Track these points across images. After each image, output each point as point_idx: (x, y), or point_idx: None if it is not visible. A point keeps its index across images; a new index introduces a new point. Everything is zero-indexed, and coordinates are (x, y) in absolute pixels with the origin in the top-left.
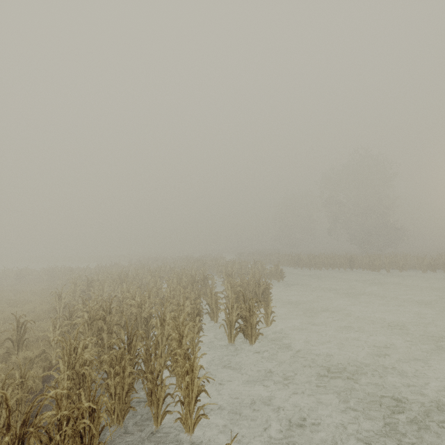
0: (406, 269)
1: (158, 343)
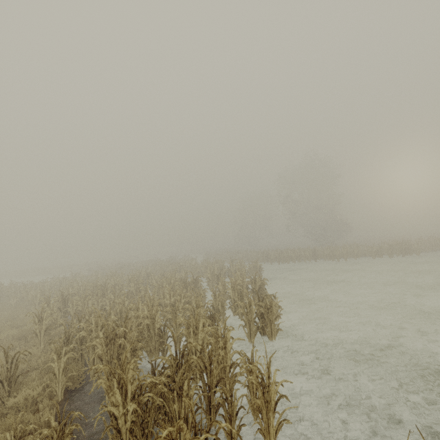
0: (359, 256)
1: (193, 353)
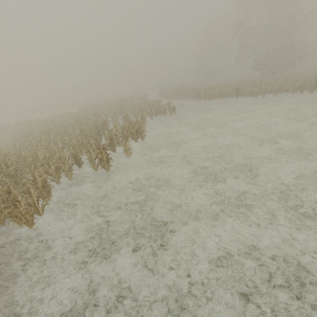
0: (280, 92)
1: None
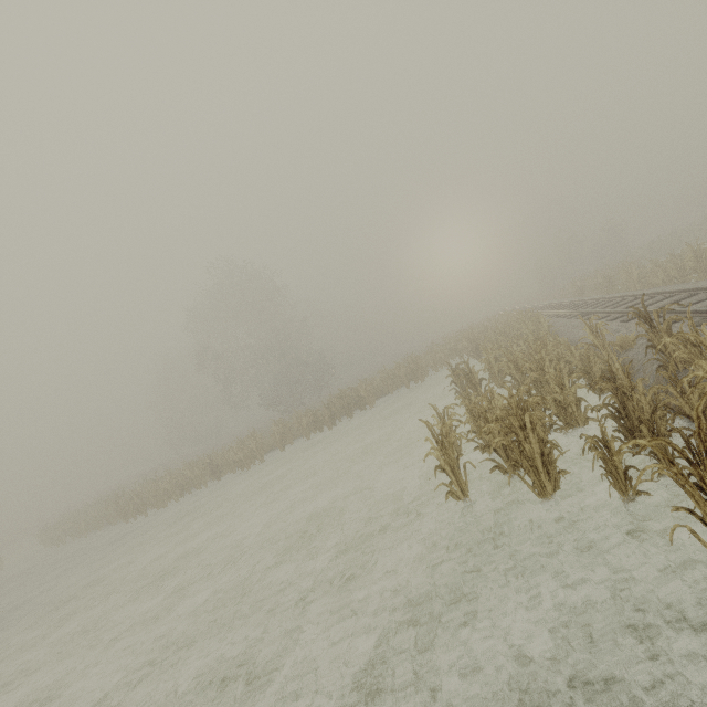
0: (292, 441)
1: None
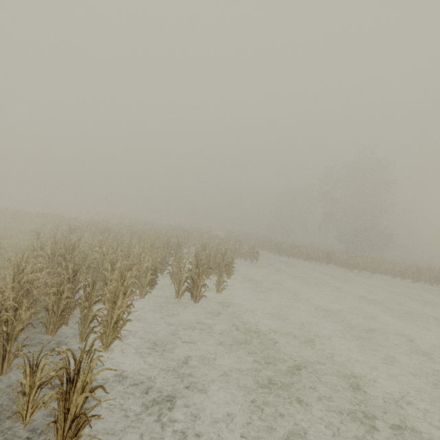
0: (378, 272)
1: (107, 284)
